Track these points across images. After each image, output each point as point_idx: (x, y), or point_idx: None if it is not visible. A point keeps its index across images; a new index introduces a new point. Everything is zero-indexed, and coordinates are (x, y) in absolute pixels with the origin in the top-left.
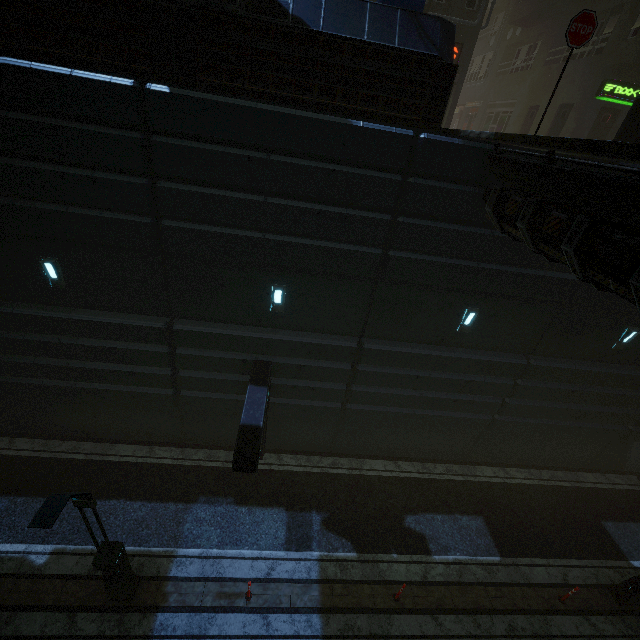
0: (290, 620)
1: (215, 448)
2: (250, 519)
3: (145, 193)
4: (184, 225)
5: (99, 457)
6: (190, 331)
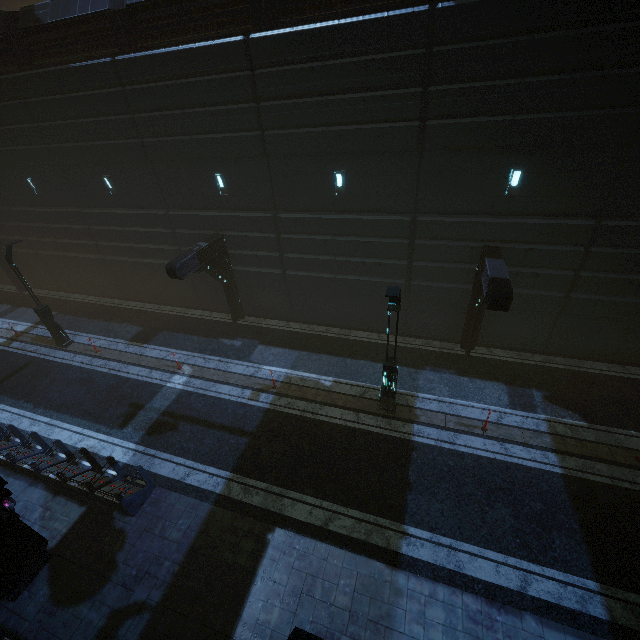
0: (526, 450)
1: (429, 339)
2: (472, 385)
3: (419, 99)
4: (444, 122)
5: (344, 336)
6: (431, 221)
